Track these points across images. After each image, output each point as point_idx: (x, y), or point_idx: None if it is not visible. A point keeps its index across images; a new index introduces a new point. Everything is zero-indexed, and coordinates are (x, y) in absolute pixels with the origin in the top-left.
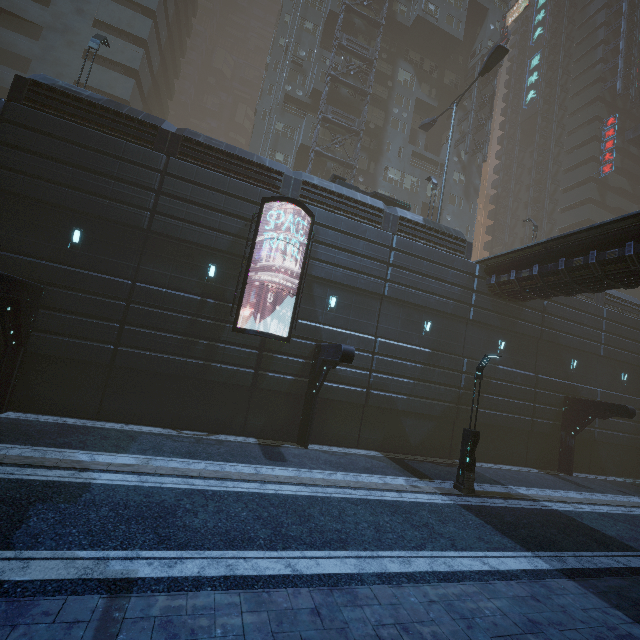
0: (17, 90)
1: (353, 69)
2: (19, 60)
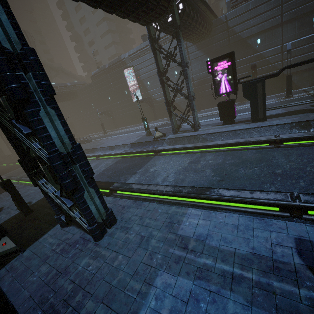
0: (92, 79)
1: None
2: (96, 52)
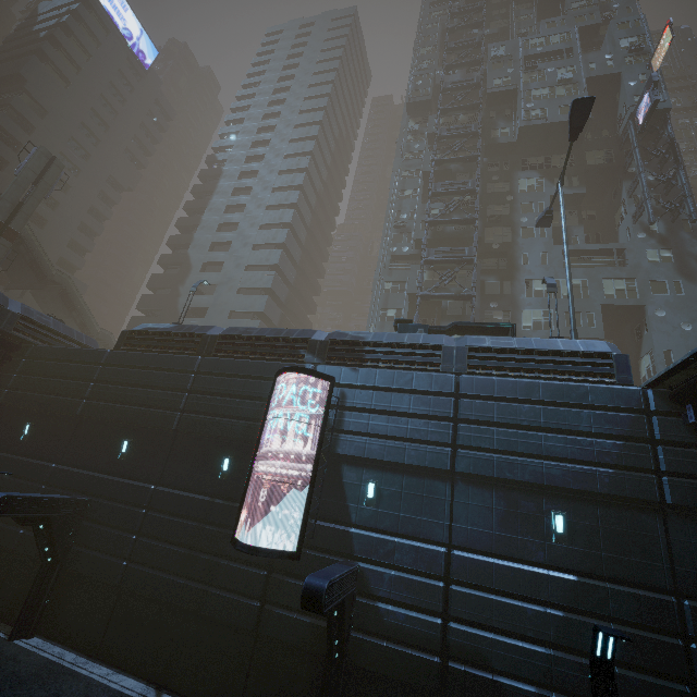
0: (120, 341)
1: (453, 206)
2: (202, 311)
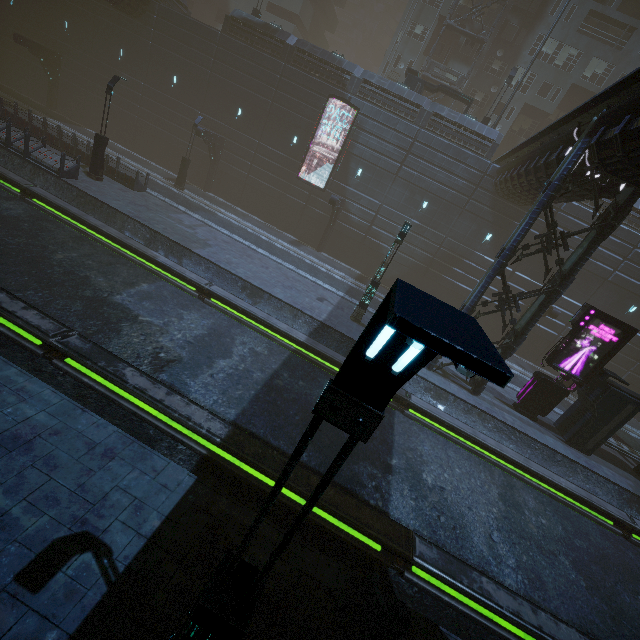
0: (225, 25)
1: None
2: None
